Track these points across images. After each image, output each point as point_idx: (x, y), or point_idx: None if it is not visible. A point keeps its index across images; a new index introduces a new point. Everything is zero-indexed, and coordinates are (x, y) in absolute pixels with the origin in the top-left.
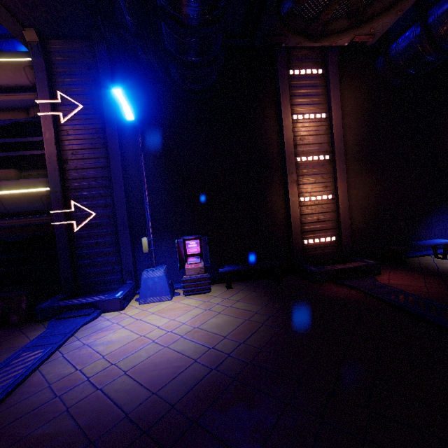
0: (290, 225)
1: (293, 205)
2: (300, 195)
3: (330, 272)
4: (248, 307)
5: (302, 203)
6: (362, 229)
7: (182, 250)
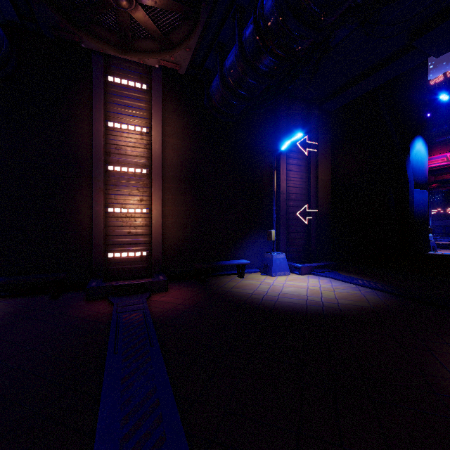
0: (92, 235)
1: (97, 215)
2: (110, 205)
3: (108, 288)
4: None
5: (111, 214)
6: (180, 246)
7: None
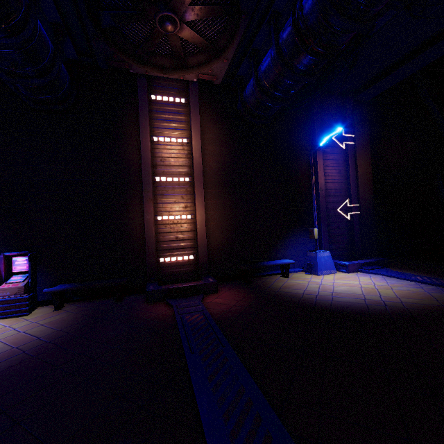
0: (145, 242)
1: (148, 223)
2: (159, 214)
3: (165, 291)
4: (40, 332)
5: (160, 221)
6: (223, 249)
7: (1, 268)
